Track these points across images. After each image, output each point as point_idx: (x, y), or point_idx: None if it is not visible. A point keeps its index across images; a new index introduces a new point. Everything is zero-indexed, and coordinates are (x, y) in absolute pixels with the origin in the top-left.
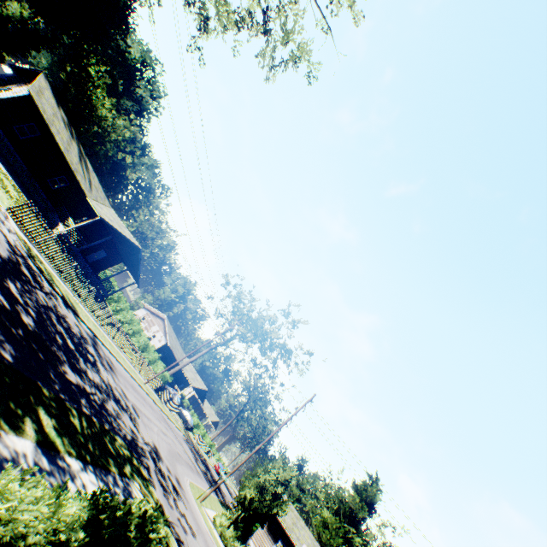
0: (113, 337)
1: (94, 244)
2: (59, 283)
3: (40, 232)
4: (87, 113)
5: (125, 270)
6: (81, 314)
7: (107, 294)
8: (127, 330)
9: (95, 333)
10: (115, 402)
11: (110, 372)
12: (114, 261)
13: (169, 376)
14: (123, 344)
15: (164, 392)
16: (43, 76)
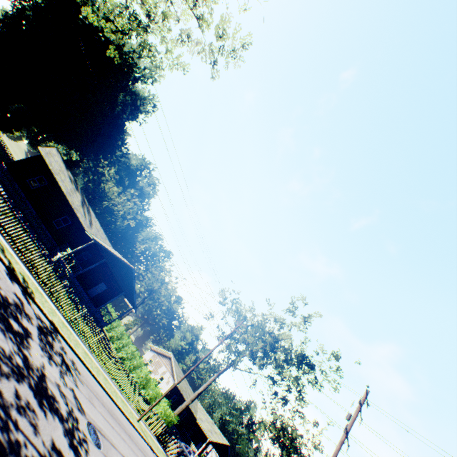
0: (95, 352)
1: (89, 268)
2: (15, 261)
3: (4, 211)
4: (100, 194)
5: (121, 294)
6: (39, 300)
7: (104, 323)
8: (128, 366)
9: (56, 326)
10: (35, 392)
11: (59, 367)
12: (114, 294)
13: (174, 415)
14: (109, 362)
15: (170, 441)
16: (55, 149)
